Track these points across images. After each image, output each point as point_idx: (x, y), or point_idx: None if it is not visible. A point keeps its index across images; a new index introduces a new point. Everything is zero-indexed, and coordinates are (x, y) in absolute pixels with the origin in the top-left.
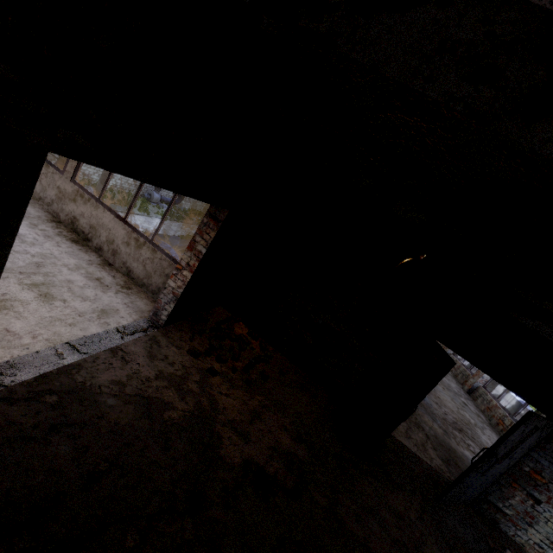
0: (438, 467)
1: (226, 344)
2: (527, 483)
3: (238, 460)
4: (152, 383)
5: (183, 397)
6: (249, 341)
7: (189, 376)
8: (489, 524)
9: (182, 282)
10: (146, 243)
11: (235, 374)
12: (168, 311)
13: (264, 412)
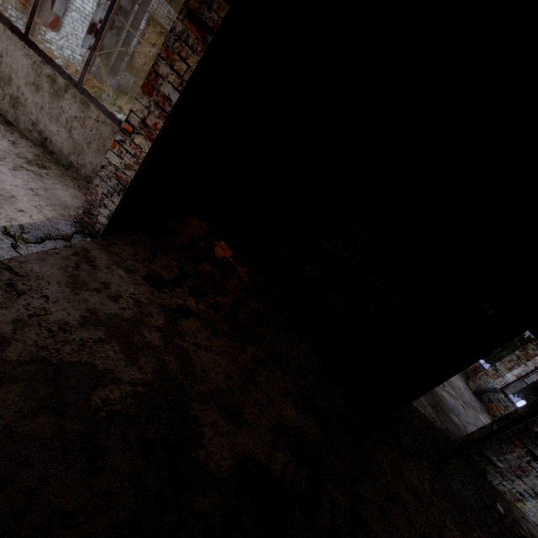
0: (431, 416)
1: (204, 269)
2: (531, 442)
3: (227, 463)
4: (72, 334)
5: (134, 358)
6: (235, 268)
7: (146, 319)
8: (479, 476)
9: (133, 157)
10: (69, 87)
11: (218, 314)
12: (109, 209)
13: (260, 371)
